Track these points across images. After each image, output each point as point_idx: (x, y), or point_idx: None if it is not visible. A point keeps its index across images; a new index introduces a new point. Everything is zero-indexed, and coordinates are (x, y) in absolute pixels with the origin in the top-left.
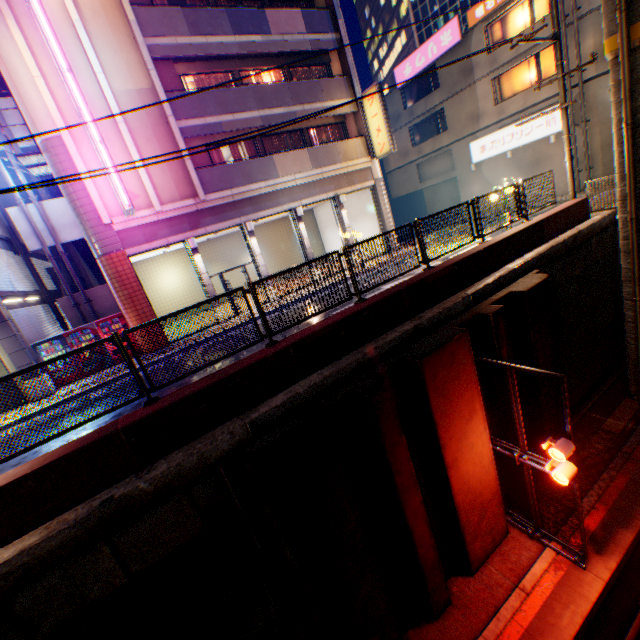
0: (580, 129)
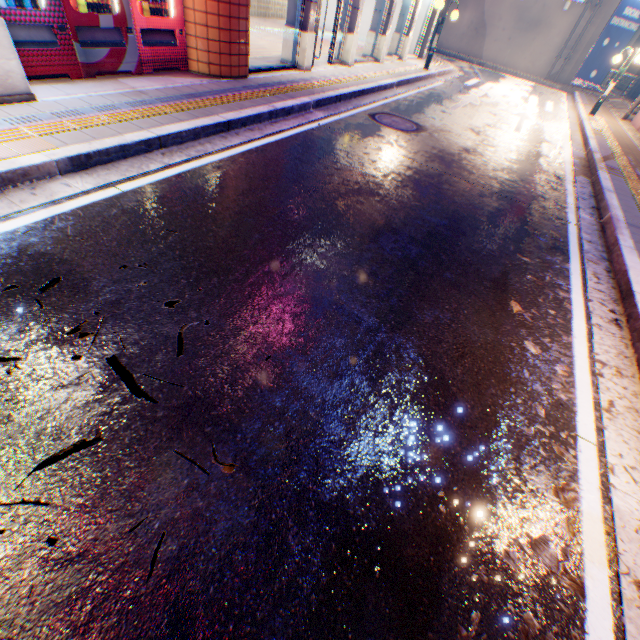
0: (589, 12)
